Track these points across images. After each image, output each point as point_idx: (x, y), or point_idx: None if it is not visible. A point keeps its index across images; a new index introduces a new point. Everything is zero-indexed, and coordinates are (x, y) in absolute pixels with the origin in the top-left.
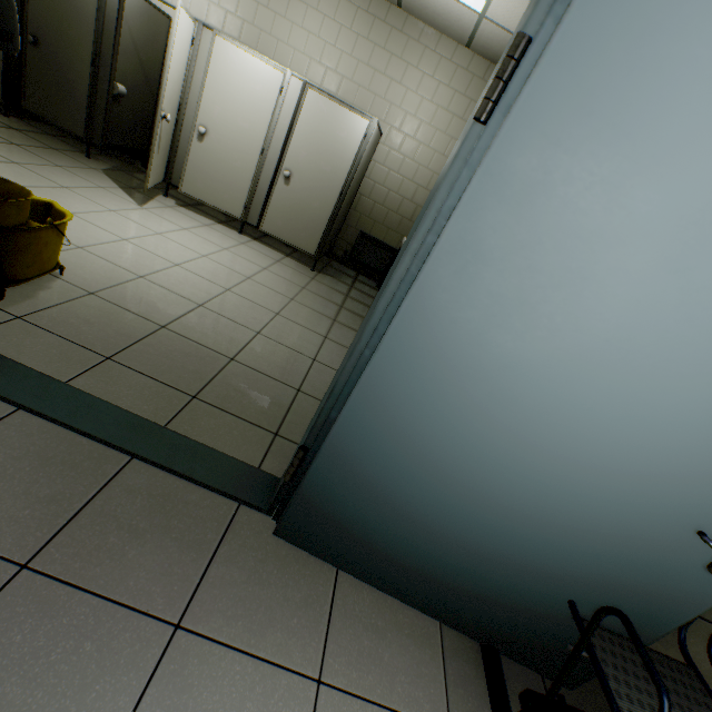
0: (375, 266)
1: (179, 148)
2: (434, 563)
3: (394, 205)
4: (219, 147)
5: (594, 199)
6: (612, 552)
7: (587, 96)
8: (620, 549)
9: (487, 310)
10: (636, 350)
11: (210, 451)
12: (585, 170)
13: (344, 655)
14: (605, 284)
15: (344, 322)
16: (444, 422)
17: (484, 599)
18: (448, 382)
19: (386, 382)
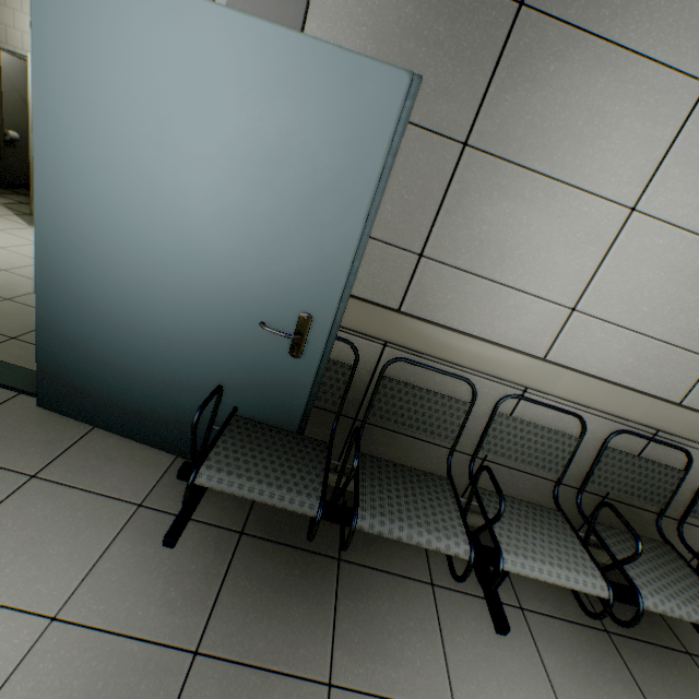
0: None
1: None
2: (144, 401)
3: None
4: None
5: (98, 108)
6: (236, 358)
7: (64, 49)
8: (239, 353)
9: (81, 193)
10: (168, 201)
11: (7, 364)
12: (85, 92)
13: (67, 467)
14: (130, 160)
15: None
16: (96, 280)
17: (187, 423)
18: (84, 249)
19: (51, 258)
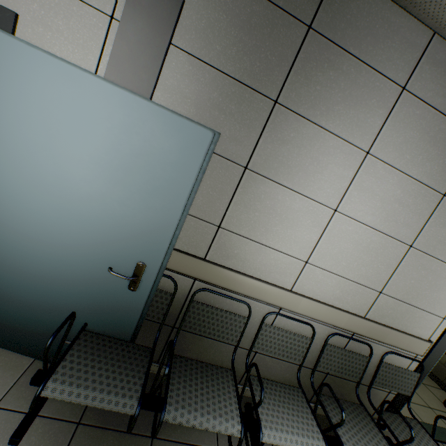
0: None
1: None
2: (13, 318)
3: None
4: None
5: (4, 122)
6: (89, 289)
7: None
8: (92, 286)
9: None
10: (50, 185)
11: None
12: None
13: None
14: (25, 156)
15: None
16: None
17: (47, 334)
18: None
19: None
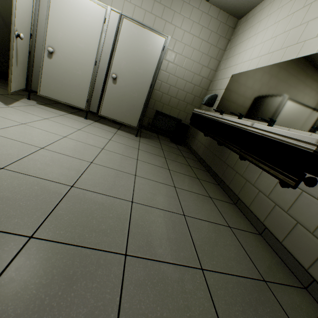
0: (167, 129)
1: (34, 65)
2: None
3: (174, 93)
4: (64, 61)
5: None
6: None
7: None
8: None
9: None
10: None
11: None
12: None
13: None
14: None
15: (174, 169)
16: None
17: None
18: None
19: None
